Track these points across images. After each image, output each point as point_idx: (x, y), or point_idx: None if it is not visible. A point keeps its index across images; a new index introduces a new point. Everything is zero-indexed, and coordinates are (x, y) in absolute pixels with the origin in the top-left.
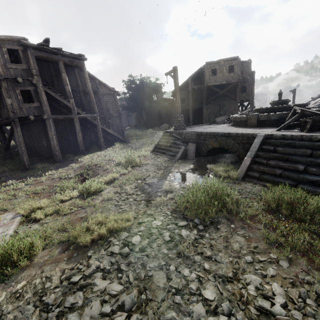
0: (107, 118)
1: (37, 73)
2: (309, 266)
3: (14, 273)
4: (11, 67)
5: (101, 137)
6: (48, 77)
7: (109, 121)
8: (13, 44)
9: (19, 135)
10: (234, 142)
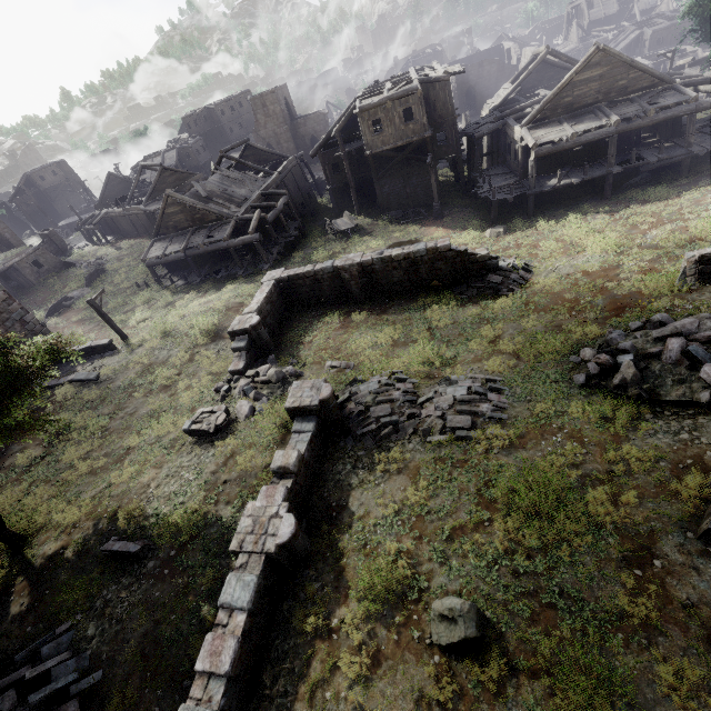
0: None
1: None
2: None
3: None
4: None
5: None
6: None
7: None
8: None
9: None
10: None
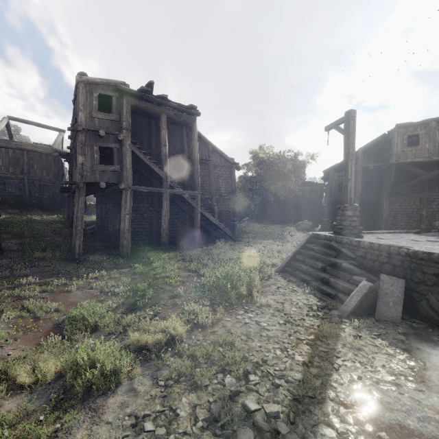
0: (215, 200)
1: (128, 126)
2: None
3: None
4: (97, 117)
5: (198, 227)
6: (145, 136)
7: (215, 205)
8: (108, 90)
9: (80, 208)
10: None
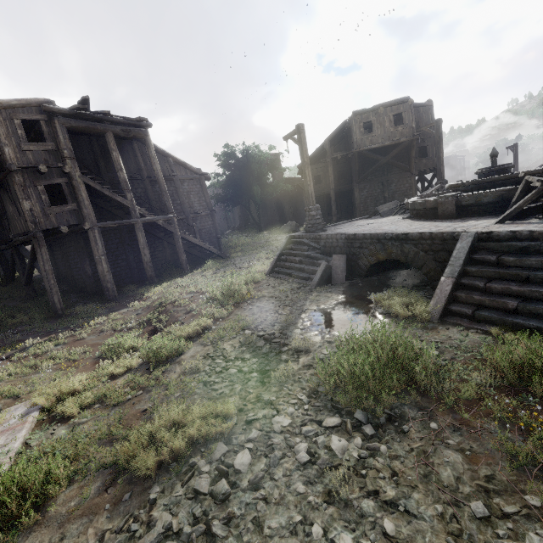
0: (191, 220)
1: (71, 155)
2: None
3: (10, 541)
4: (29, 149)
5: (182, 253)
6: (90, 160)
7: (194, 225)
8: (31, 112)
9: (45, 260)
10: (416, 250)
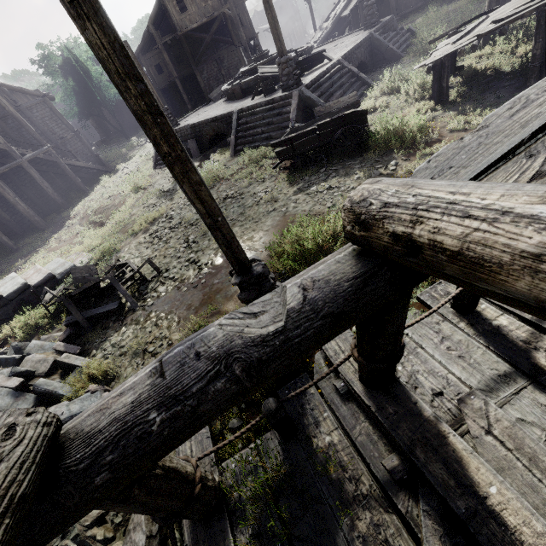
0: (62, 146)
1: None
2: (246, 180)
3: (118, 250)
4: None
5: (75, 177)
6: None
7: (71, 150)
8: None
9: None
10: (223, 125)
